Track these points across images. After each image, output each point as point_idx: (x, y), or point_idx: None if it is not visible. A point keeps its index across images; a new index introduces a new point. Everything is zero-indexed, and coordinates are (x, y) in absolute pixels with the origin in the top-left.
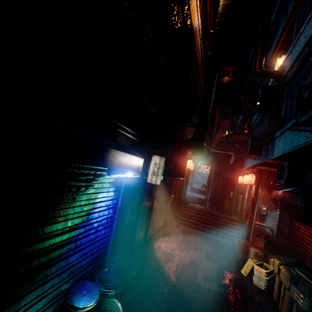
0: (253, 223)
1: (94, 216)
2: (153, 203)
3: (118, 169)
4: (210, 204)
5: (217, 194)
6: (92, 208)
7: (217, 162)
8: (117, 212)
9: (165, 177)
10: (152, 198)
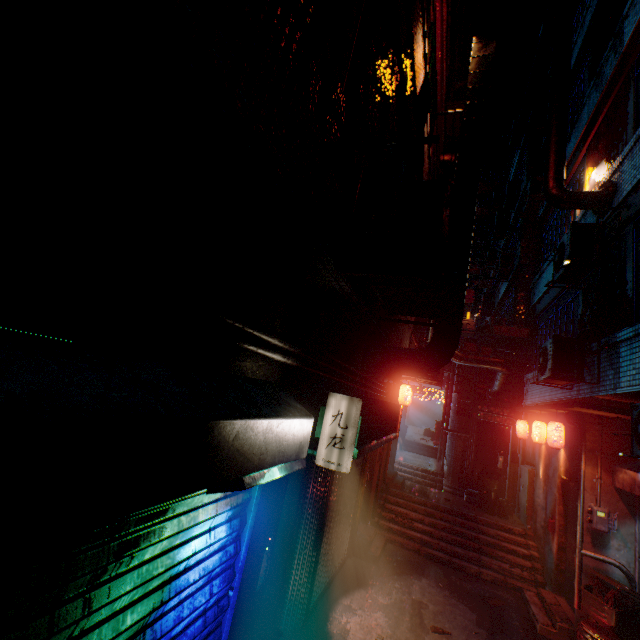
0: (576, 553)
1: (162, 629)
2: (327, 506)
3: (244, 476)
4: (453, 485)
5: (467, 461)
6: (157, 607)
7: (463, 386)
8: (235, 580)
9: (361, 449)
10: (324, 494)
